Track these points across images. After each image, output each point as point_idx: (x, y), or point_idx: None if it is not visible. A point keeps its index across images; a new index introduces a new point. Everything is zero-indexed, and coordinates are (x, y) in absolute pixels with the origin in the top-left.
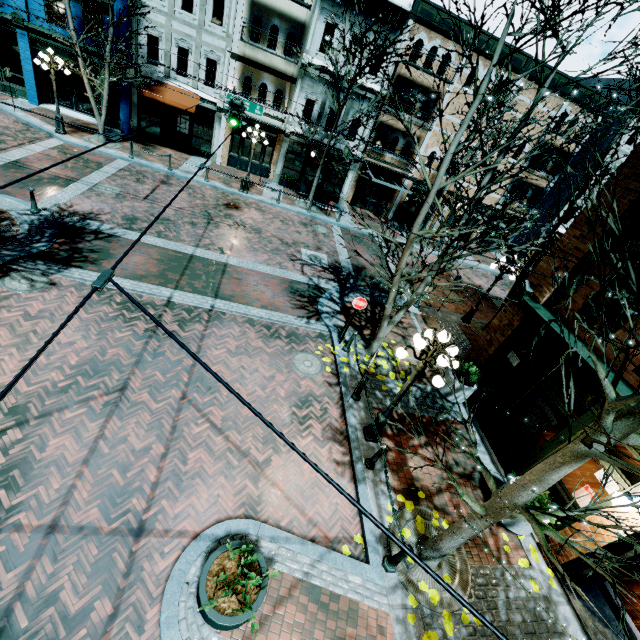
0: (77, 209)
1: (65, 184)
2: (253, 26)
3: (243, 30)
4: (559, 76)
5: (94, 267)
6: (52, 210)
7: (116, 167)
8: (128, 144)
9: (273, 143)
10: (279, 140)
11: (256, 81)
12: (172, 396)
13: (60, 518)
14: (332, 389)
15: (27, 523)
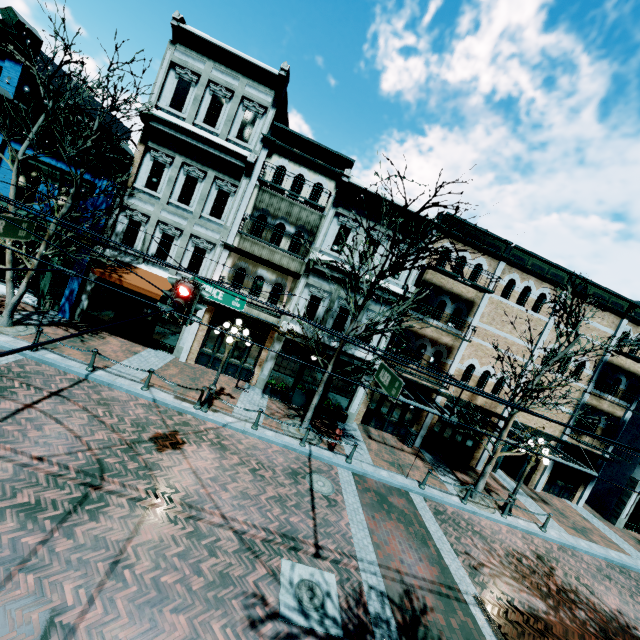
0: None
1: None
2: (256, 222)
3: (244, 224)
4: (608, 295)
5: None
6: None
7: None
8: (52, 329)
9: (262, 340)
10: (271, 337)
11: (251, 273)
12: None
13: None
14: None
15: None
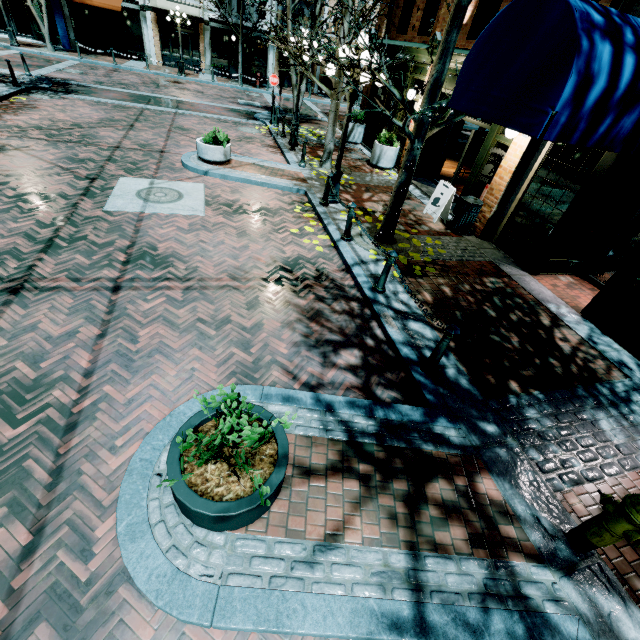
0: (56, 77)
1: (39, 68)
2: None
3: None
4: None
5: (86, 95)
6: (39, 76)
7: (71, 63)
8: (73, 53)
9: (197, 34)
10: (201, 30)
11: None
12: (163, 130)
13: (120, 146)
14: (267, 137)
15: (104, 145)
